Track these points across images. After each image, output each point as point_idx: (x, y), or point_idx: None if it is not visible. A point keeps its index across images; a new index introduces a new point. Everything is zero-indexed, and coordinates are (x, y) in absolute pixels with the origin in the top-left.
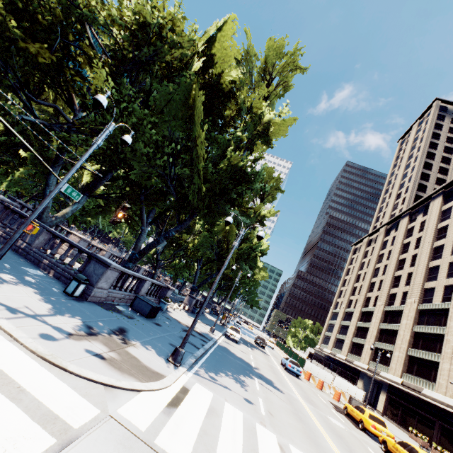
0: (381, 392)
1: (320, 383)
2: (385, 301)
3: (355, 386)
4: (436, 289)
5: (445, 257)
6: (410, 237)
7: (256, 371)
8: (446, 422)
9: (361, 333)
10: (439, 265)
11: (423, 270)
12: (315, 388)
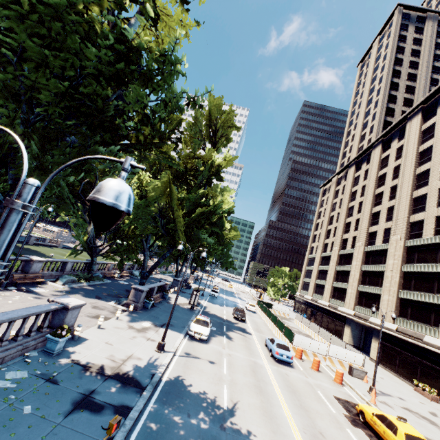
0: (373, 339)
1: (316, 364)
2: (365, 241)
3: (353, 351)
4: (425, 221)
5: (433, 184)
6: (386, 167)
7: (229, 424)
8: None
9: (341, 277)
10: (425, 193)
11: (407, 201)
12: (311, 374)
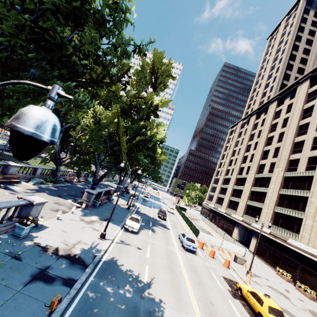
0: (253, 238)
1: (213, 253)
2: (256, 170)
3: (239, 246)
4: (301, 160)
5: (310, 133)
6: (278, 118)
7: (147, 294)
8: (308, 266)
9: (236, 194)
10: (304, 140)
11: (290, 144)
12: (208, 260)
